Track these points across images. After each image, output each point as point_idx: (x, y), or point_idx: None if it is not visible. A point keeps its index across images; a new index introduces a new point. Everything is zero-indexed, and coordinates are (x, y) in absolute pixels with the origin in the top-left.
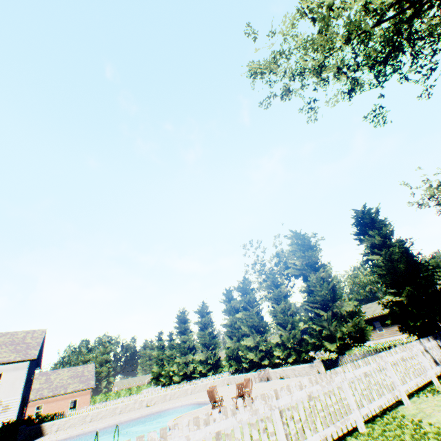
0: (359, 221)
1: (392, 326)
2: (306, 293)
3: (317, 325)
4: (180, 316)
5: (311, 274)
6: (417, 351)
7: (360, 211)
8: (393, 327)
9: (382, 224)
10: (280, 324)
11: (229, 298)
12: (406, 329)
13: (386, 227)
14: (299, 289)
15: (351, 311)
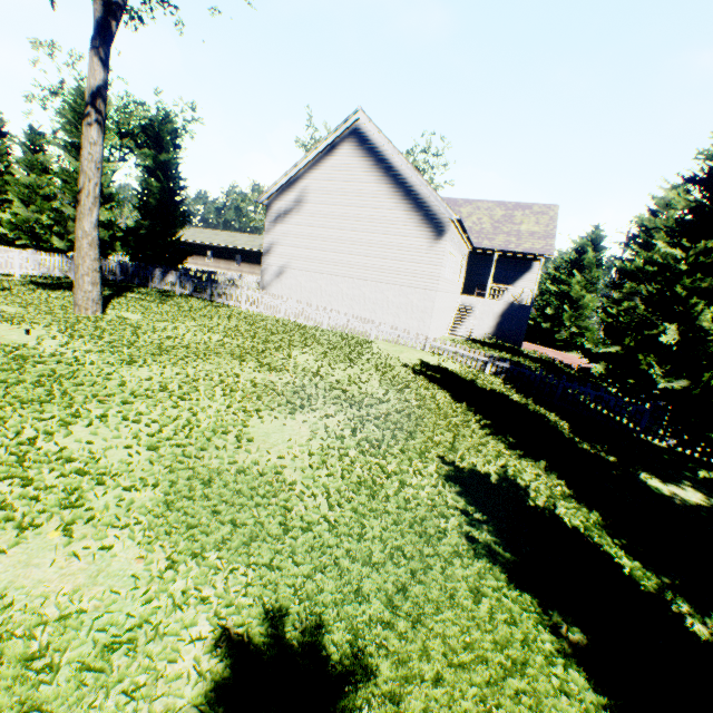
0: (145, 130)
1: (221, 260)
2: (62, 180)
3: (52, 220)
4: None
5: (72, 161)
6: (16, 256)
7: (157, 119)
8: (221, 262)
9: (169, 150)
10: (26, 202)
11: None
12: (131, 255)
13: (170, 156)
14: (52, 171)
15: (110, 223)
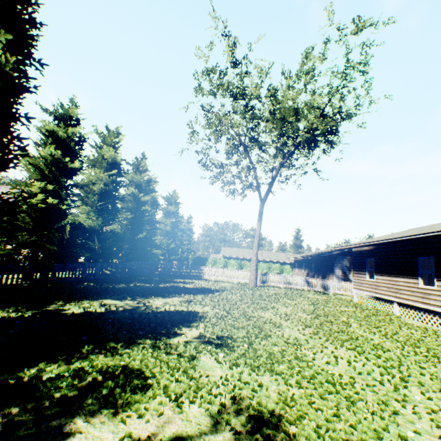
0: None
1: None
2: None
3: None
4: (165, 198)
5: None
6: None
7: None
8: None
9: None
10: None
11: (135, 169)
12: None
13: None
14: None
15: None
